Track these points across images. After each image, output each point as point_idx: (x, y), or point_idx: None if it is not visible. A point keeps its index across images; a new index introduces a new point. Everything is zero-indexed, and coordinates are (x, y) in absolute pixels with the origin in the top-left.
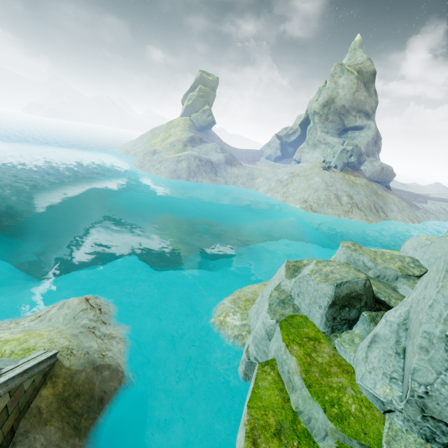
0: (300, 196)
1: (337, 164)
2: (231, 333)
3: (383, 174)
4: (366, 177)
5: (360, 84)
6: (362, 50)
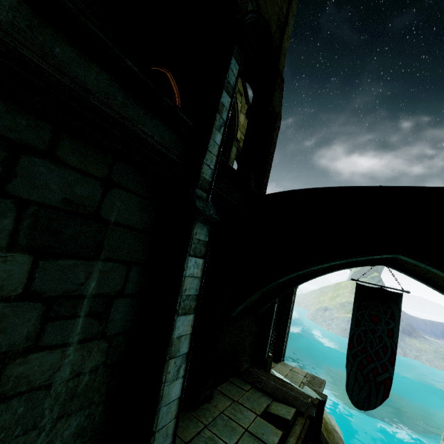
0: None
1: None
2: None
3: None
4: None
5: None
6: None
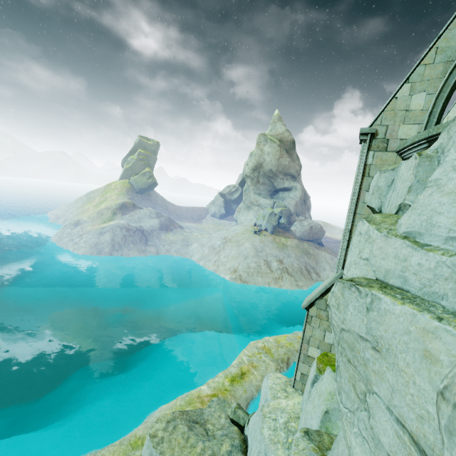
0: (231, 265)
1: (267, 227)
2: None
3: (312, 233)
4: (297, 237)
5: (283, 151)
6: (281, 123)
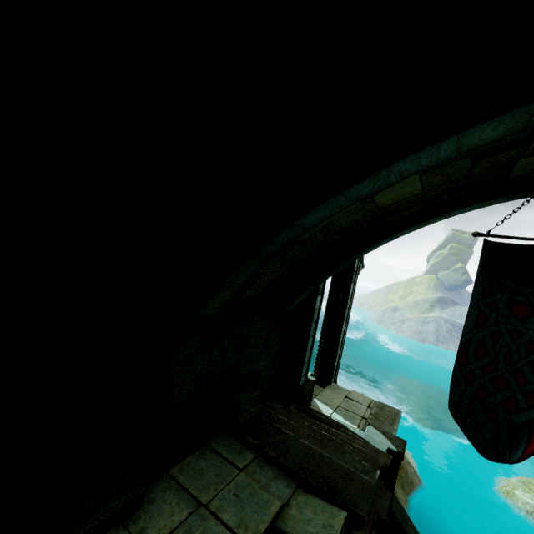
0: None
1: None
2: (521, 506)
3: None
4: None
5: None
6: None
